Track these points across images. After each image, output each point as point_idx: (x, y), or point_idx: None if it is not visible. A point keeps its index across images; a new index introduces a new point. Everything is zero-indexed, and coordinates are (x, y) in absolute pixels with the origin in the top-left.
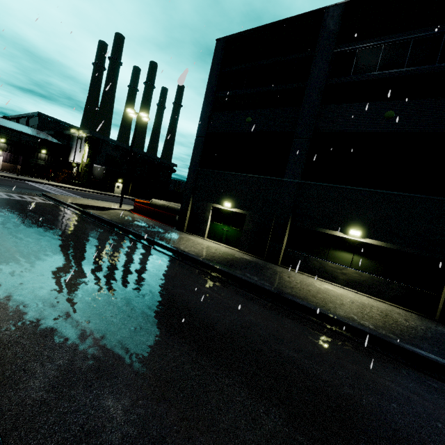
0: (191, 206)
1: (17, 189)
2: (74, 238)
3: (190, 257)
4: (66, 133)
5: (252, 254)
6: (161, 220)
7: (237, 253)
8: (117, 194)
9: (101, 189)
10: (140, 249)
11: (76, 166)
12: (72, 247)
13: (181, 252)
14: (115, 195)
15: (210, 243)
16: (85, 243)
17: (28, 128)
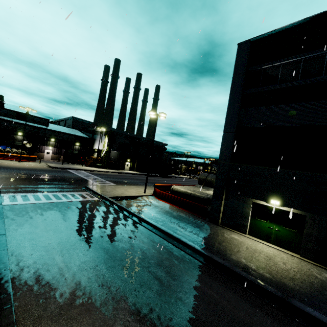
0: (224, 199)
1: (67, 183)
2: (157, 285)
3: (311, 316)
4: (91, 129)
5: (325, 265)
6: (189, 210)
7: (308, 266)
8: (126, 170)
9: (115, 168)
10: (231, 294)
11: (97, 151)
12: (176, 325)
13: (288, 300)
14: (126, 172)
15: (262, 246)
16: (178, 301)
17: (67, 128)
